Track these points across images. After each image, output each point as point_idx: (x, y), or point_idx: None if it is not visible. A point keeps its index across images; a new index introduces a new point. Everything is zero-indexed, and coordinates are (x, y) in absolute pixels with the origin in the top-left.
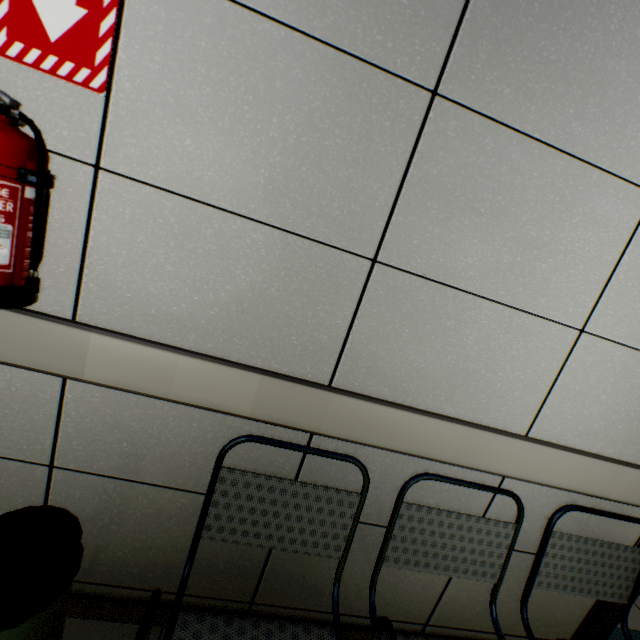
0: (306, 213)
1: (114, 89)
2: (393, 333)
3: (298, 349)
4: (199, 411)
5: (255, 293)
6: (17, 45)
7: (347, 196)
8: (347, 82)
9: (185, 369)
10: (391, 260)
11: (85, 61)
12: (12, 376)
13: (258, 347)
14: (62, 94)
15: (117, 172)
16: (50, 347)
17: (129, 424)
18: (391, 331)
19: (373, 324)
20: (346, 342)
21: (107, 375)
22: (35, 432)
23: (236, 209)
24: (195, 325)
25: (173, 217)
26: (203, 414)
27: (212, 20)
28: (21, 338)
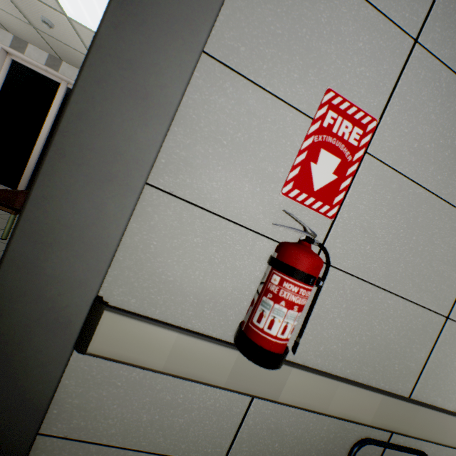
0: (418, 289)
1: (337, 216)
2: (449, 362)
3: (396, 372)
4: (329, 417)
5: (381, 336)
6: (295, 190)
7: (440, 280)
8: (451, 220)
9: (340, 392)
10: (455, 317)
11: (328, 201)
12: (219, 395)
13: (375, 371)
14: (310, 217)
15: (325, 262)
16: (264, 378)
17: (283, 429)
18: (448, 360)
19: (439, 356)
20: (423, 368)
21: (292, 397)
22: (220, 437)
23: (383, 285)
24: (343, 357)
25: (348, 289)
26: (331, 419)
27: (395, 185)
28: (248, 372)
